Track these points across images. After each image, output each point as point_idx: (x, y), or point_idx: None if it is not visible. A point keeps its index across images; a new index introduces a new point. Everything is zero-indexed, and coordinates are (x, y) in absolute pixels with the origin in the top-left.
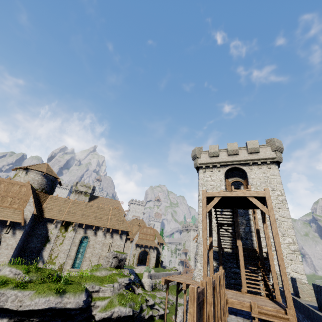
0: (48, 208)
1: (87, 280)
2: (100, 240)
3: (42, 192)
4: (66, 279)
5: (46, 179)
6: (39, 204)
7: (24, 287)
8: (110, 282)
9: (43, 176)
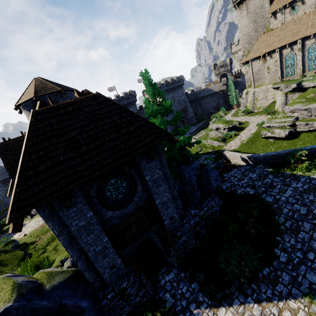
0: None
1: None
2: None
3: None
4: None
5: (28, 111)
6: None
7: None
8: None
9: (25, 109)
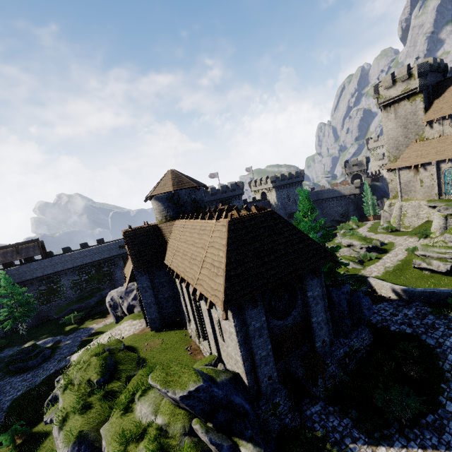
0: (170, 244)
1: (113, 414)
2: (204, 308)
3: (164, 222)
4: (110, 391)
5: (160, 202)
6: (164, 242)
7: (65, 391)
8: (122, 450)
9: (156, 200)
